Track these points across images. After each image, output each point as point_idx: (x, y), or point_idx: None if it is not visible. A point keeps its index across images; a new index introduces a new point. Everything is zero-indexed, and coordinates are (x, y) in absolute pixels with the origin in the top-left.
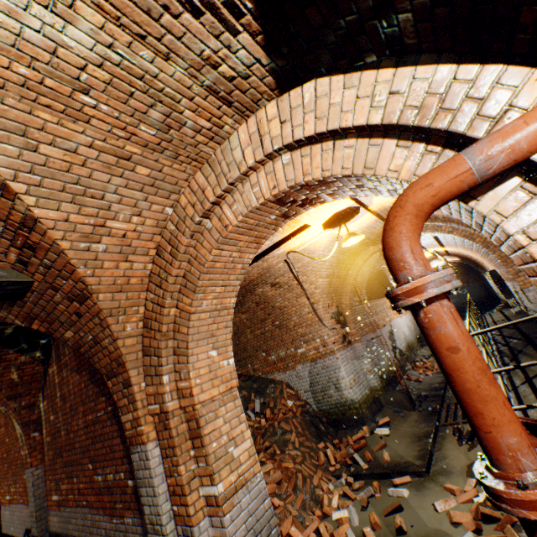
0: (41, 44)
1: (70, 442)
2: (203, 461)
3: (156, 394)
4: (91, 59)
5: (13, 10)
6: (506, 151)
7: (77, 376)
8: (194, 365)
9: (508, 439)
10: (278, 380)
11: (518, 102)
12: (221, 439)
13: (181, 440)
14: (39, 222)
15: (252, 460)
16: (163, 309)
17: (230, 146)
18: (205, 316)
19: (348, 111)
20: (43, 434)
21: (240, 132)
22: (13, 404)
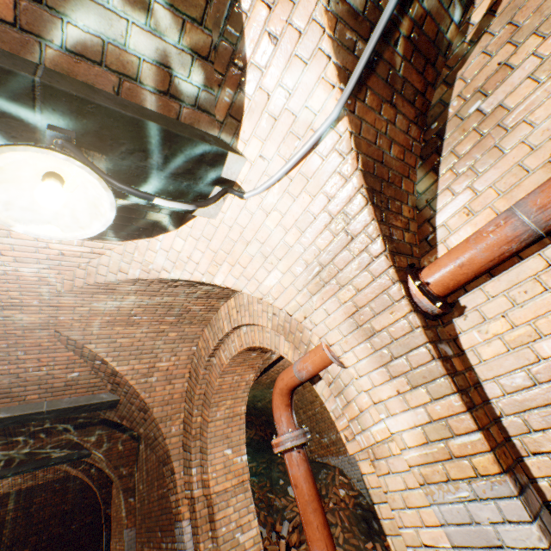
0: (113, 309)
1: (149, 510)
2: (215, 541)
3: (189, 482)
4: (134, 307)
5: (102, 305)
6: (305, 370)
7: (154, 455)
8: (211, 461)
9: (315, 550)
10: (332, 465)
11: (312, 340)
12: (230, 525)
13: (203, 521)
14: (120, 372)
15: (256, 547)
16: (192, 417)
17: (218, 317)
18: (220, 423)
19: (260, 316)
20: (136, 500)
21: (221, 310)
22: (117, 472)
